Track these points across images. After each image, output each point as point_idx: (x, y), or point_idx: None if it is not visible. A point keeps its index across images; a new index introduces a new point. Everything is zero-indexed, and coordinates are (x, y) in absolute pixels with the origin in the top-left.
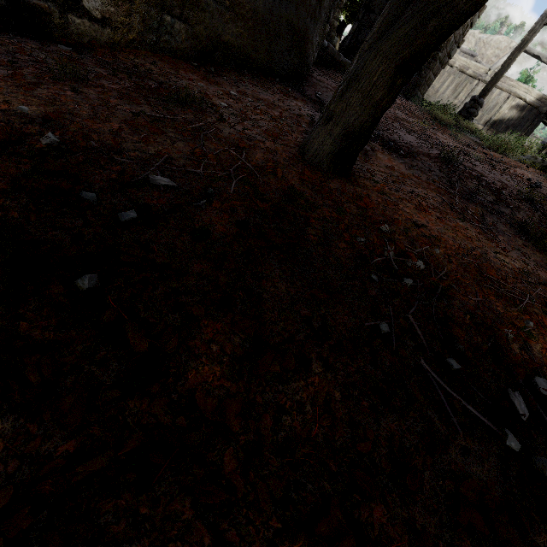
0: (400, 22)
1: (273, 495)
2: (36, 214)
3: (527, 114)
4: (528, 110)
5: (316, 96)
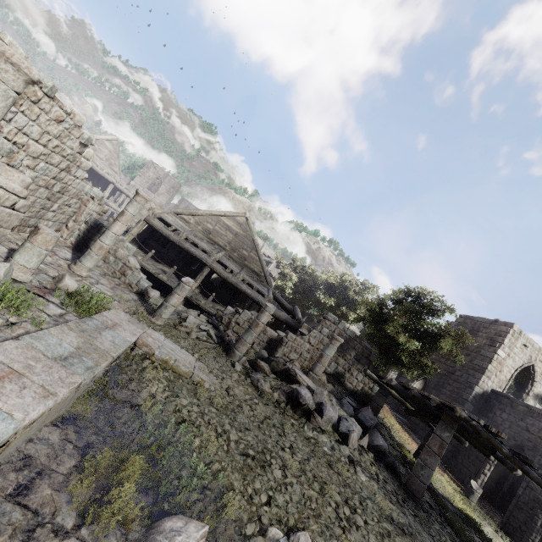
0: None
1: None
2: None
3: None
4: None
5: None
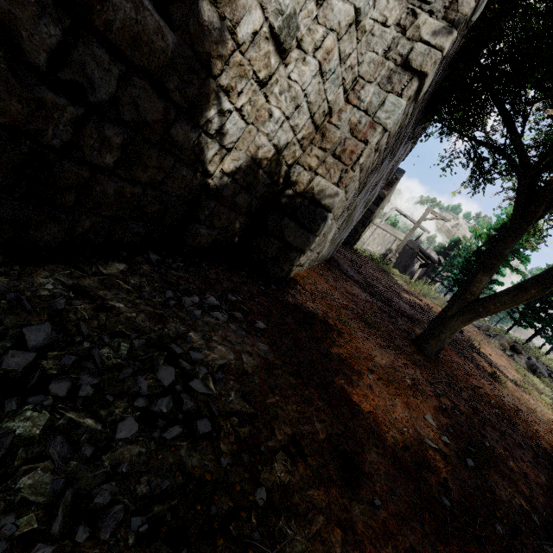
0: (467, 313)
1: (547, 495)
2: (448, 419)
3: (407, 251)
4: (408, 249)
5: (351, 275)
